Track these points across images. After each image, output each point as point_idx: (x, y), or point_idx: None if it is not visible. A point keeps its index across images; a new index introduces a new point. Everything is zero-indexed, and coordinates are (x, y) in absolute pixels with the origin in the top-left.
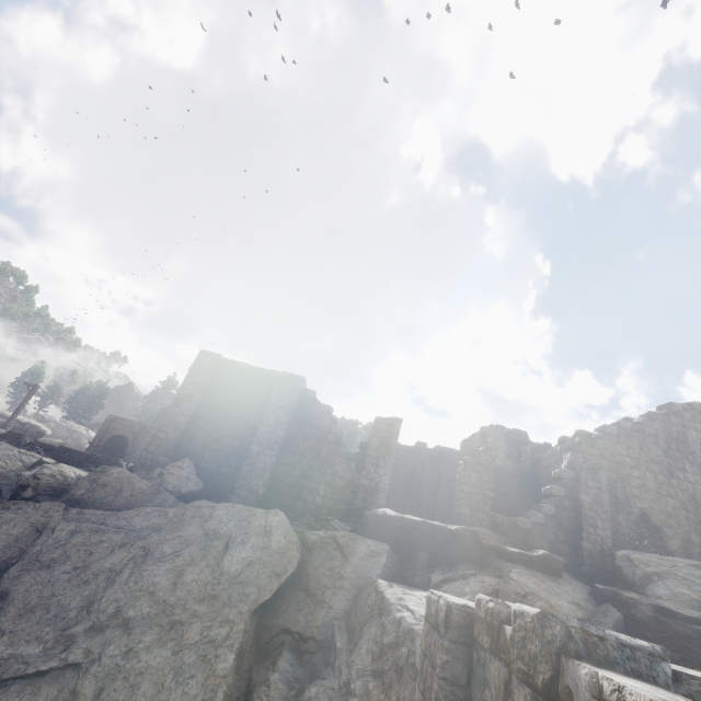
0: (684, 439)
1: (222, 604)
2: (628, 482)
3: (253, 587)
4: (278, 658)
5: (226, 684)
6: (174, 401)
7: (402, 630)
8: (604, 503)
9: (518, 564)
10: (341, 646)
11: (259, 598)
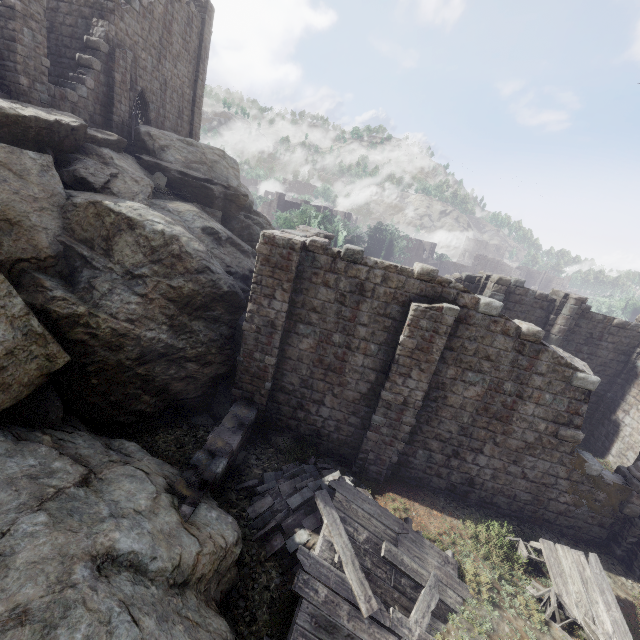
0: (171, 30)
1: None
2: (139, 64)
3: None
4: (41, 282)
5: (34, 317)
6: None
7: (168, 237)
8: (128, 83)
9: (108, 149)
10: (89, 254)
11: None
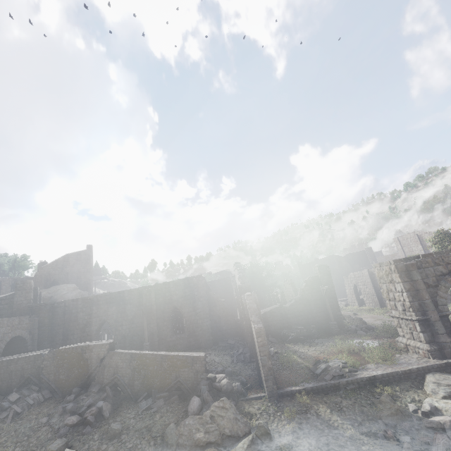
0: (68, 261)
1: None
2: (51, 274)
3: None
4: None
5: None
6: None
7: None
8: (42, 281)
9: None
10: None
11: None
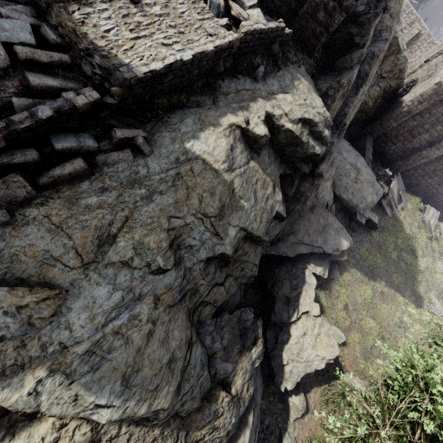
0: None
1: None
2: None
3: None
4: None
5: None
6: None
7: (405, 60)
8: None
9: None
10: None
11: None
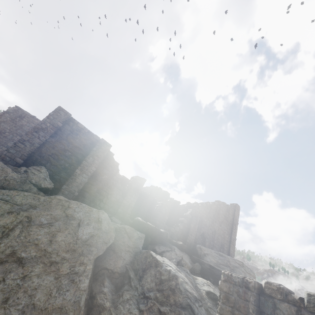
0: (219, 213)
1: (79, 254)
2: (203, 222)
3: (94, 247)
4: (104, 281)
5: (86, 294)
6: (35, 128)
7: (171, 274)
8: (196, 228)
9: (175, 246)
10: (133, 277)
11: (98, 253)
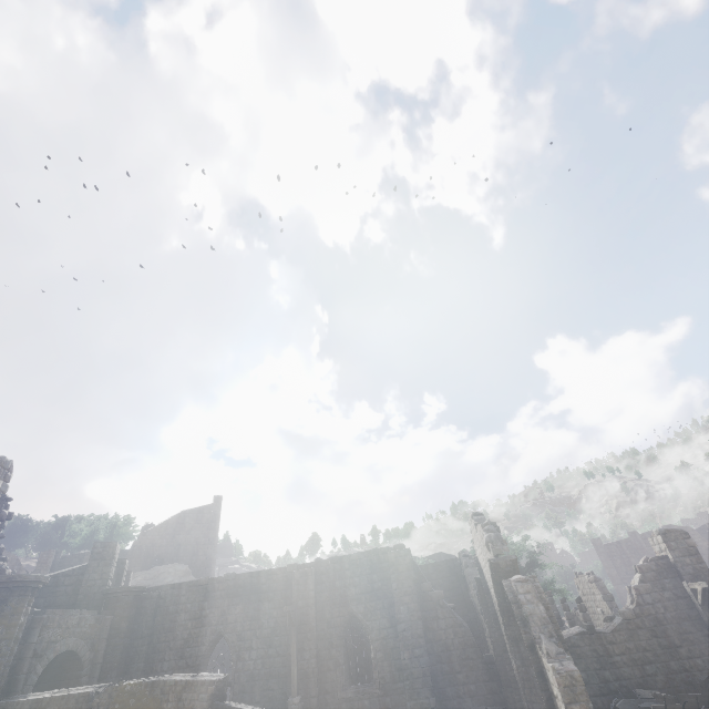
0: (184, 522)
1: None
2: (156, 546)
3: None
4: None
5: None
6: None
7: None
8: (141, 557)
9: None
10: None
11: None
